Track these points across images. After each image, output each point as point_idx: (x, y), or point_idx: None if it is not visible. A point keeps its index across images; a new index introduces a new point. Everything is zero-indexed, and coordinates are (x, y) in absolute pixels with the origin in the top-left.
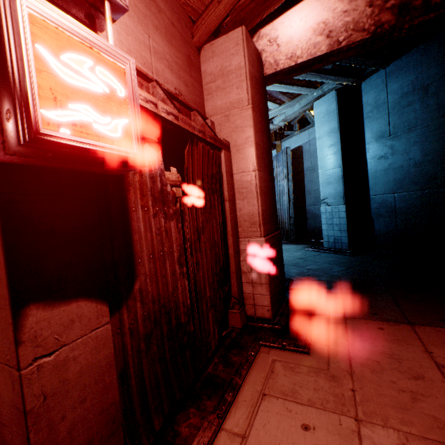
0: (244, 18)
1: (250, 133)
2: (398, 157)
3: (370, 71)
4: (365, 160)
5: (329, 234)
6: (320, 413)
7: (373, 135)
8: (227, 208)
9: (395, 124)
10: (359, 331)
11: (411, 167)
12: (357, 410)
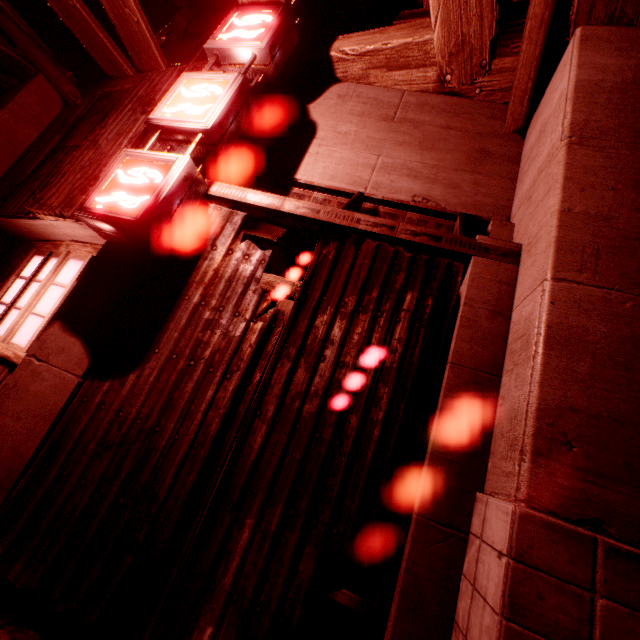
0: (611, 15)
1: (551, 199)
2: None
3: None
4: None
5: None
6: None
7: None
8: (444, 380)
9: None
10: None
11: None
12: None
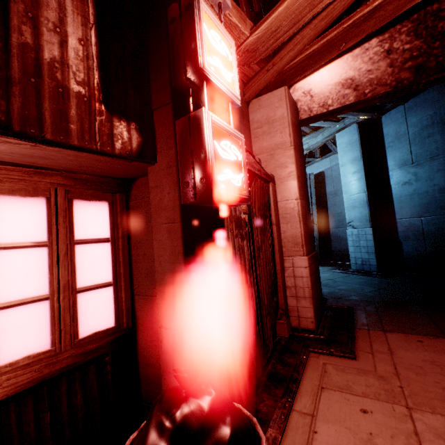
0: (285, 79)
1: (293, 169)
2: (422, 183)
3: (389, 107)
4: (389, 186)
5: (356, 256)
6: (374, 402)
7: (396, 163)
8: (274, 230)
9: (417, 153)
10: (400, 342)
11: (436, 192)
12: (407, 401)
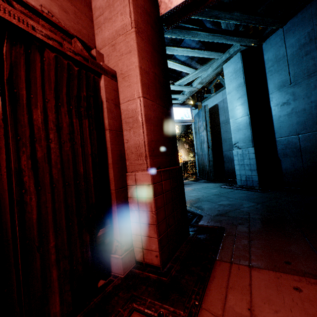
0: None
1: (134, 58)
2: (300, 101)
3: (269, 31)
4: (269, 108)
5: (241, 173)
6: None
7: (275, 85)
8: (108, 138)
9: (295, 73)
10: (268, 292)
11: (313, 109)
12: None
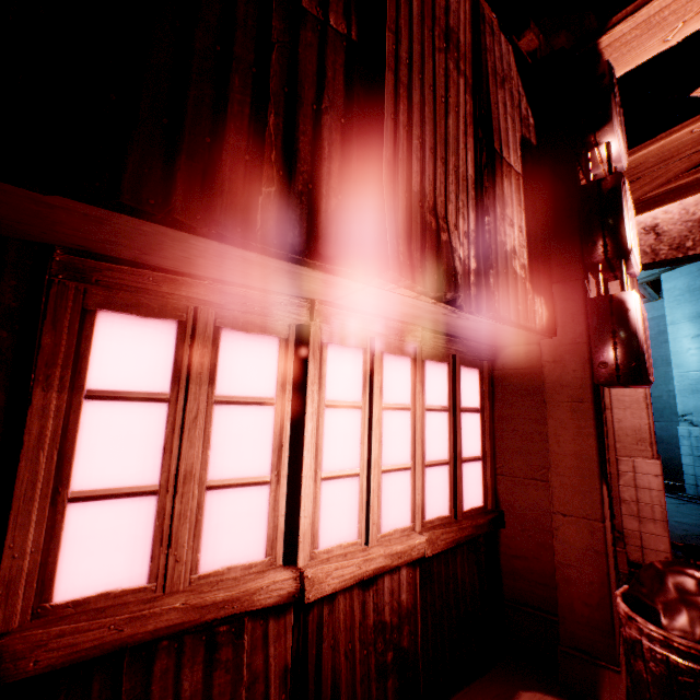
0: None
1: None
2: None
3: None
4: None
5: (697, 473)
6: None
7: None
8: (608, 417)
9: None
10: None
11: None
12: None
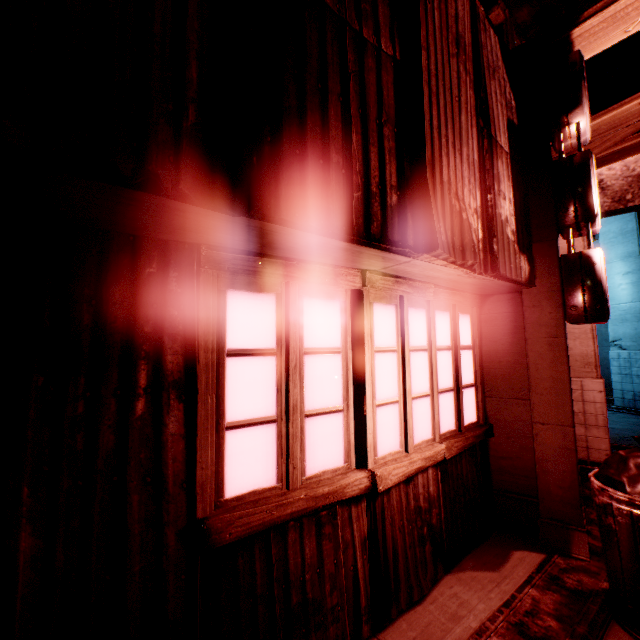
0: None
1: None
2: None
3: None
4: None
5: (624, 388)
6: None
7: None
8: None
9: None
10: None
11: None
12: None
